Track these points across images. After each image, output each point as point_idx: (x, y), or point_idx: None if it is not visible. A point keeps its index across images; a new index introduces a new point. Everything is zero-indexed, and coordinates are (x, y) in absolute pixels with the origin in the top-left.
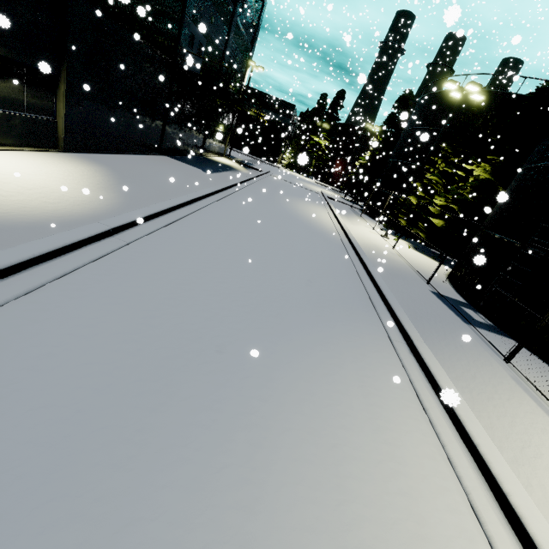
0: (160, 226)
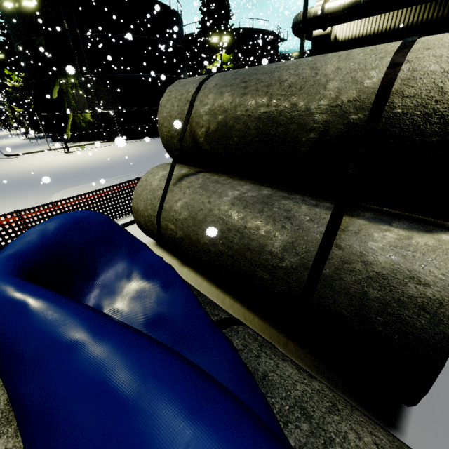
0: None
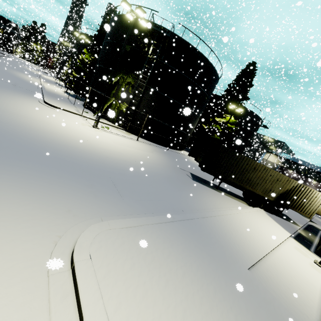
0: None
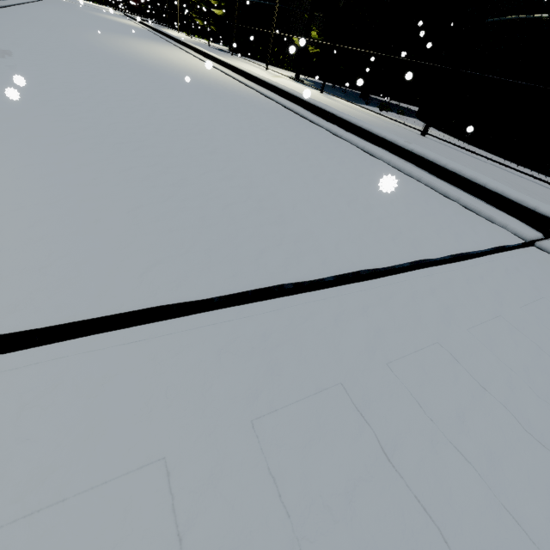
0: (19, 3)
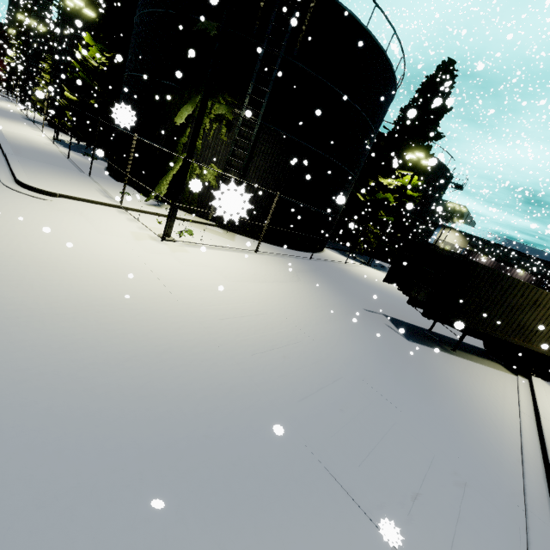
0: None
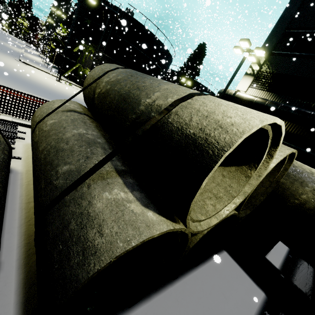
0: None
